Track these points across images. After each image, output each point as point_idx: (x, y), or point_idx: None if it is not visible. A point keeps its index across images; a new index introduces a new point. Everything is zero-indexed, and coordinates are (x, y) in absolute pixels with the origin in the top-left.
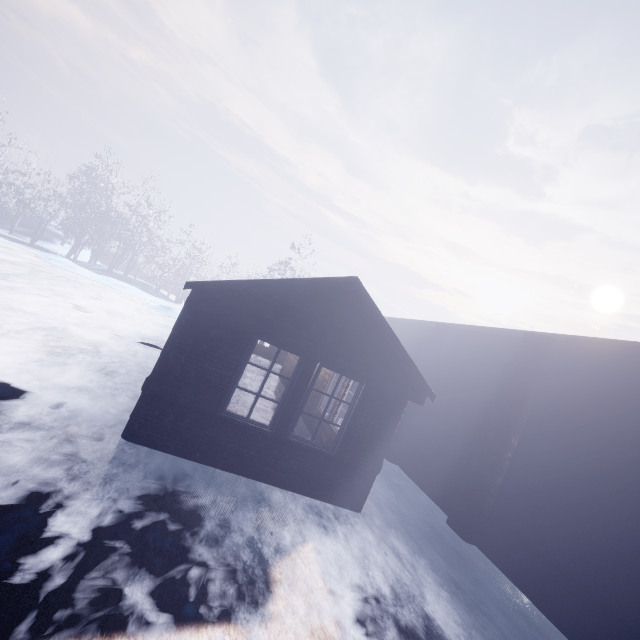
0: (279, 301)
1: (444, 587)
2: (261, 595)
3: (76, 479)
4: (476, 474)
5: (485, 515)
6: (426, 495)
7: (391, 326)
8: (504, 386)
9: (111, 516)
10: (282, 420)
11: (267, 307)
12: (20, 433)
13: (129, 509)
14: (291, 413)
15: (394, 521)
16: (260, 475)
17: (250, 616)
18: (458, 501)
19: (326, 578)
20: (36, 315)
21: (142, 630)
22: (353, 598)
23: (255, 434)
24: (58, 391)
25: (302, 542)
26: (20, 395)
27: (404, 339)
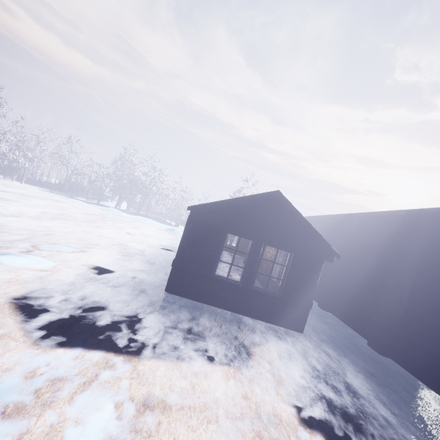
0: (236, 210)
1: (361, 373)
2: (245, 358)
3: (150, 306)
4: (383, 310)
5: (394, 337)
6: (352, 330)
7: (314, 221)
8: (396, 248)
9: (169, 321)
10: (246, 278)
11: (230, 214)
12: (123, 288)
13: (176, 319)
14: (251, 273)
15: (326, 340)
16: (238, 310)
17: (240, 365)
18: (373, 329)
19: (281, 358)
20: (111, 238)
21: (192, 361)
22: (298, 368)
23: (232, 286)
24: (132, 272)
25: (266, 342)
26: (118, 273)
27: (325, 229)
